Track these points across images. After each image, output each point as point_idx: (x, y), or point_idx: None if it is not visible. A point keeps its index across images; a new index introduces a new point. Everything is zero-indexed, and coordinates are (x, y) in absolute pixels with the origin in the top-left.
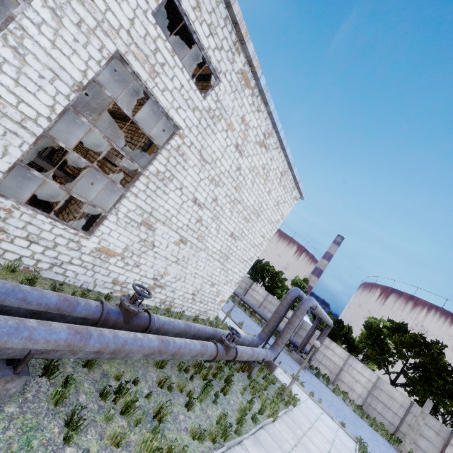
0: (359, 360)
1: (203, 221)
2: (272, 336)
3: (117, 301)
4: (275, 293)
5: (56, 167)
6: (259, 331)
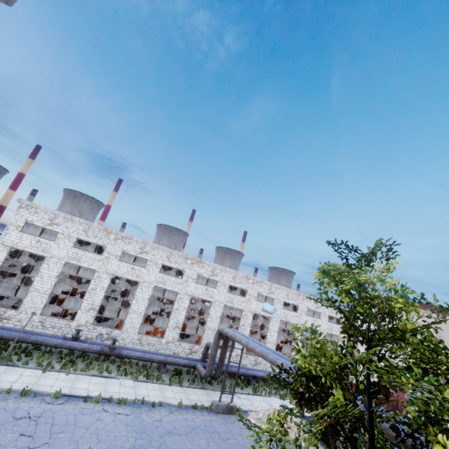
0: None
1: None
2: None
3: None
4: None
5: None
6: None
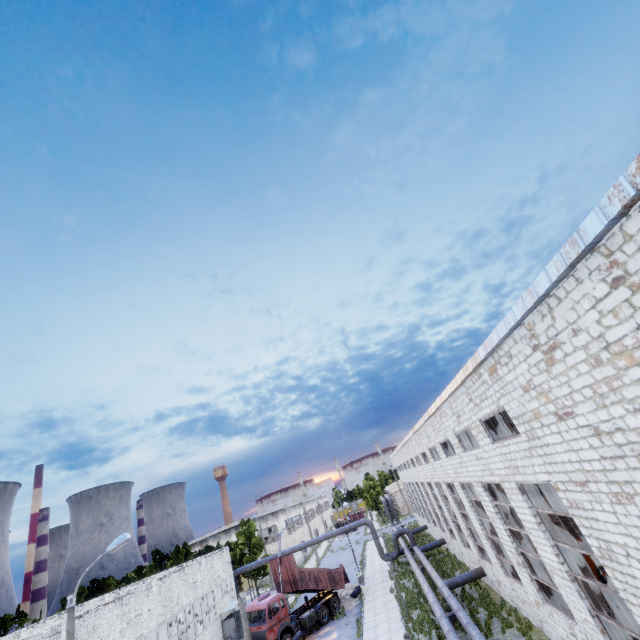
0: None
1: None
2: None
3: None
4: None
5: None
6: None
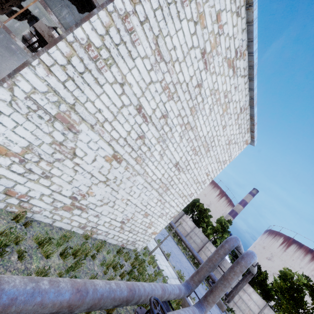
0: (270, 307)
1: (146, 140)
2: (194, 267)
3: (5, 220)
4: (201, 226)
5: (5, 59)
6: (183, 262)
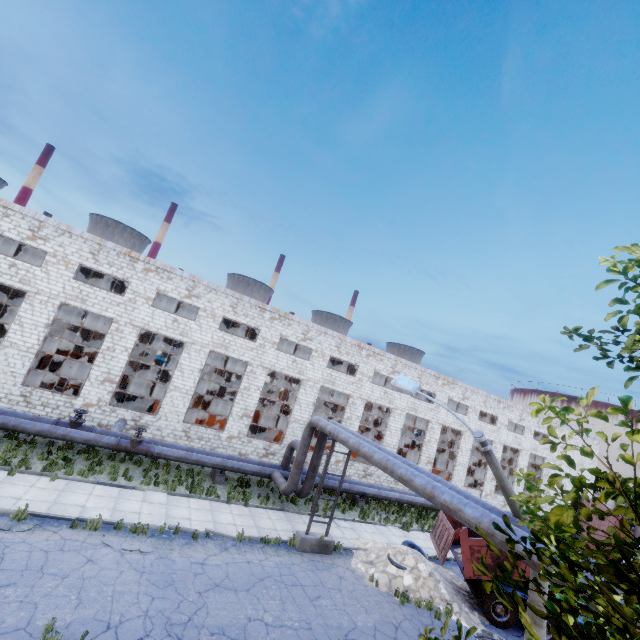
0: None
1: (562, 481)
2: None
3: None
4: None
5: None
6: None
